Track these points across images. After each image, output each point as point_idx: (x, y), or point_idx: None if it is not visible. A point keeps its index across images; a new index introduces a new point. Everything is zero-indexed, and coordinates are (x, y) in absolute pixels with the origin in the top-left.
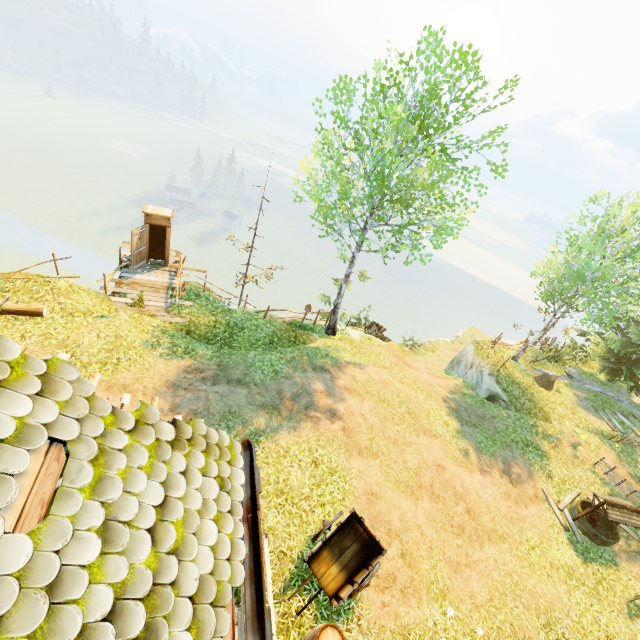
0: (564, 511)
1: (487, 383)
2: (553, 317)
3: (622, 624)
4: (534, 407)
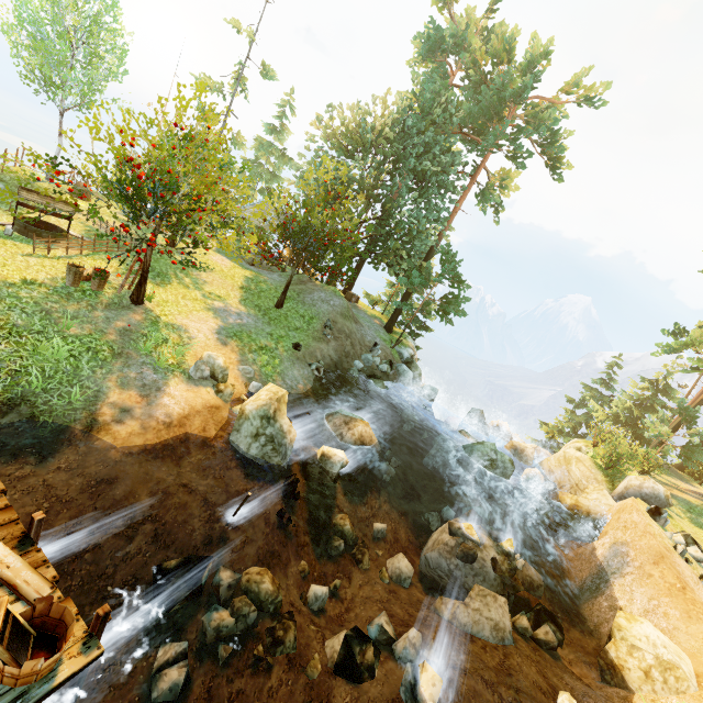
0: (7, 225)
1: None
2: (60, 116)
3: (3, 253)
4: None
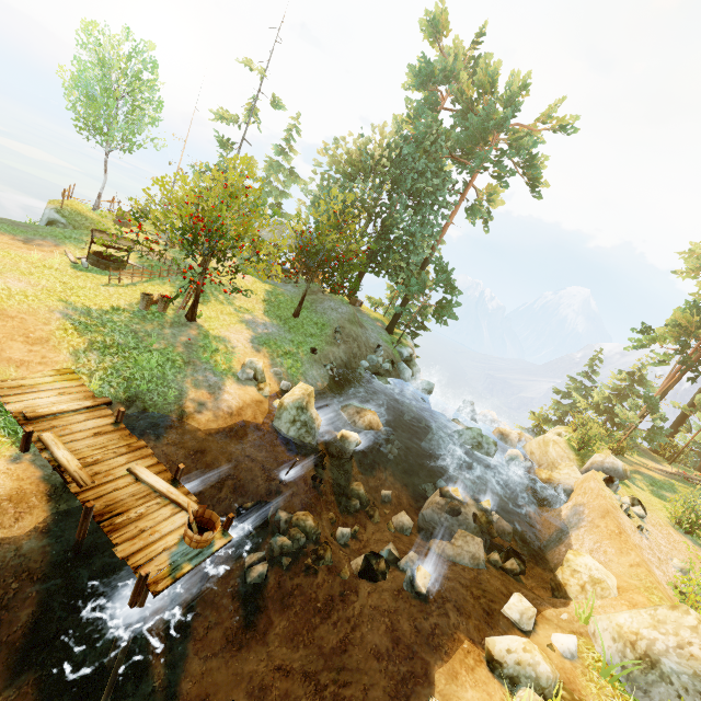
0: (82, 259)
1: (47, 214)
2: (106, 156)
3: (90, 285)
4: (95, 226)
